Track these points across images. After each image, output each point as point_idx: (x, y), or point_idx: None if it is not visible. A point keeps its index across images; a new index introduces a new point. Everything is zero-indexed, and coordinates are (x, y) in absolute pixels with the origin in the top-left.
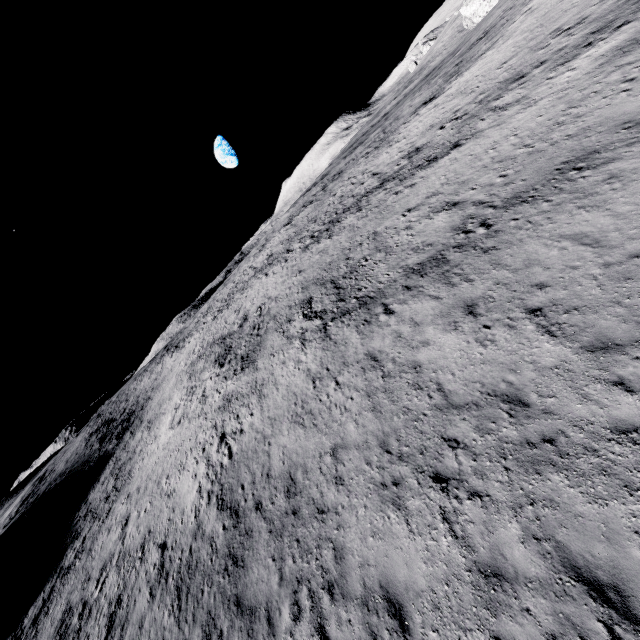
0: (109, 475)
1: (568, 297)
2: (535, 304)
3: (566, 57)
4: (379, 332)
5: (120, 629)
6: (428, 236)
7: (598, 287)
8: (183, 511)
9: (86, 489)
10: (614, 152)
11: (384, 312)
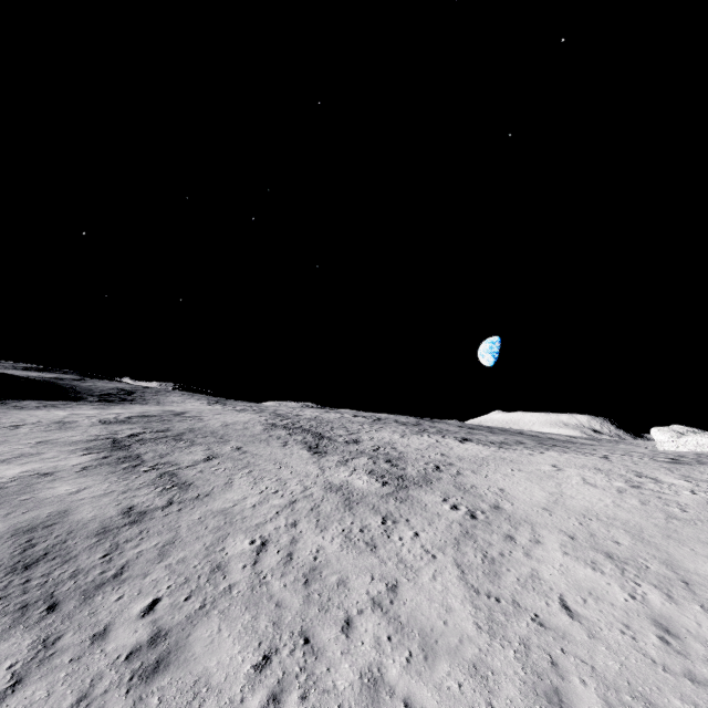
0: (48, 403)
1: (6, 494)
2: (14, 487)
3: (380, 471)
4: (65, 453)
5: None
6: (177, 456)
7: (2, 499)
8: None
9: (40, 398)
10: (170, 494)
11: (90, 452)
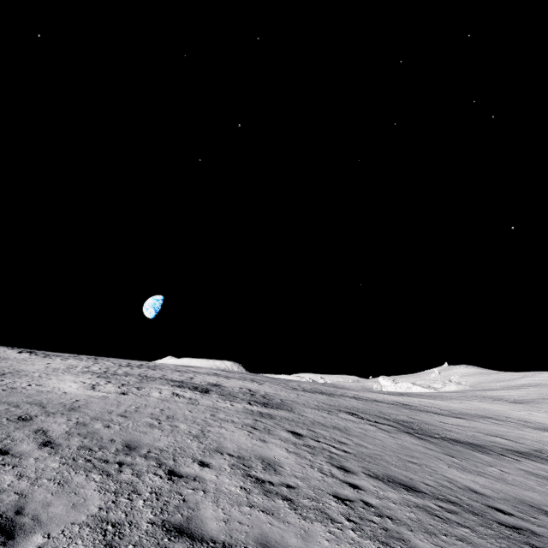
0: None
1: None
2: None
3: (534, 428)
4: (517, 463)
5: (191, 544)
6: (497, 441)
7: None
8: (272, 459)
9: None
10: None
11: (504, 455)
